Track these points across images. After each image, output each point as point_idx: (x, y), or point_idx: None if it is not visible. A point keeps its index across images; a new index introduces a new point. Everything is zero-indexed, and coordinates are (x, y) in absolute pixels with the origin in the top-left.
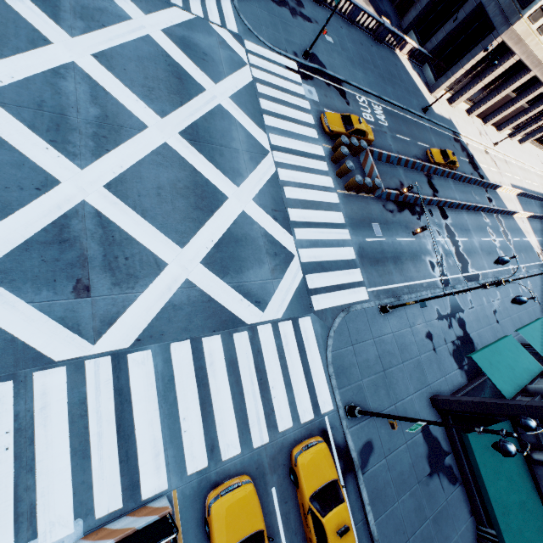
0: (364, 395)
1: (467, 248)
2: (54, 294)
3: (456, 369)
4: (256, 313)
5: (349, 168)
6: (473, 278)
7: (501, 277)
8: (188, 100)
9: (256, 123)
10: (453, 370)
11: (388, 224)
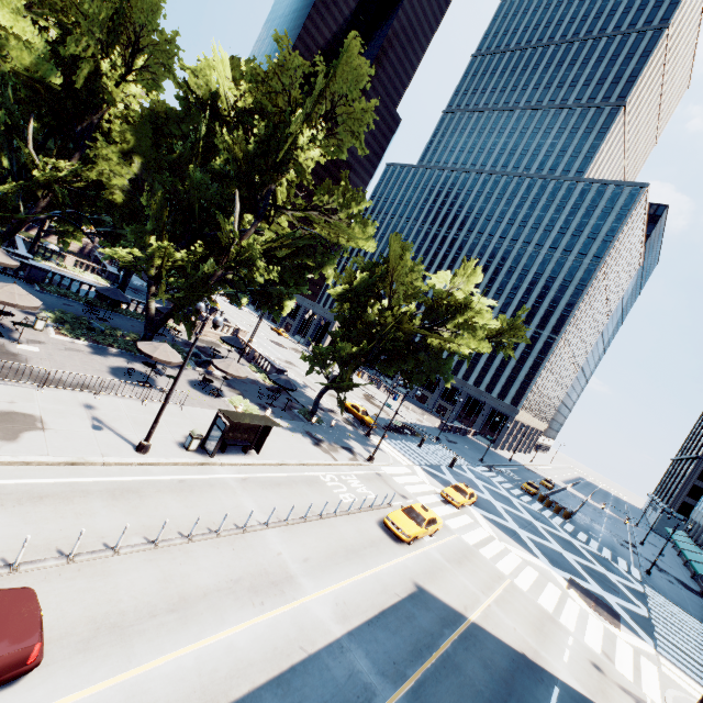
0: (700, 617)
1: (610, 529)
2: (615, 594)
3: (698, 597)
4: (638, 587)
5: (561, 507)
6: (633, 545)
7: (635, 539)
8: (514, 503)
9: (524, 502)
10: (698, 597)
11: (589, 530)
